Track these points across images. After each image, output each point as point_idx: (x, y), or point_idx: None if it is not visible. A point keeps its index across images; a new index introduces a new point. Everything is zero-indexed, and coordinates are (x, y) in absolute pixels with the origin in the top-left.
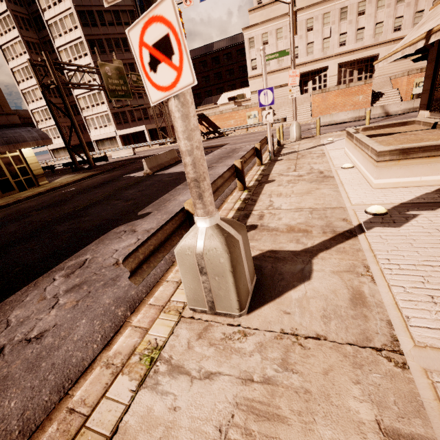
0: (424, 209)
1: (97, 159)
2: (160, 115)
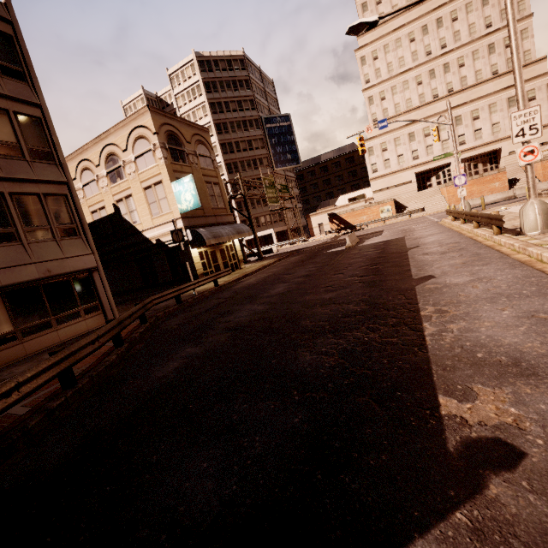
0: None
1: (263, 252)
2: (282, 219)
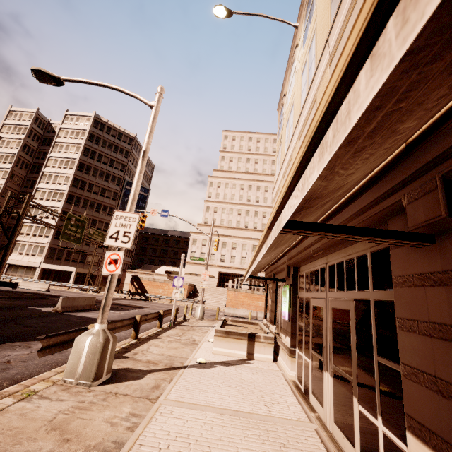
0: (224, 365)
1: (5, 283)
2: (97, 263)
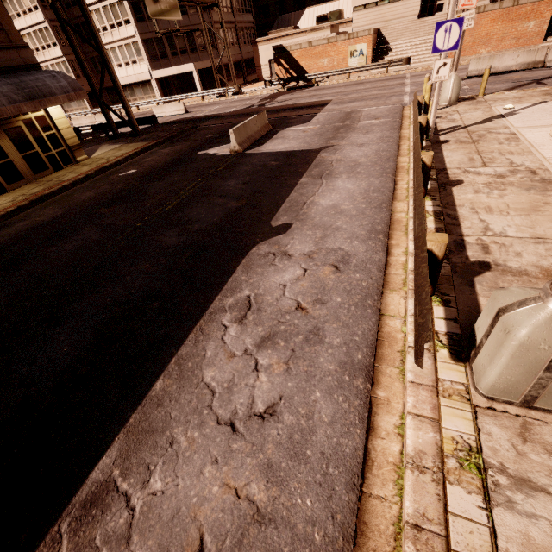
0: None
1: (142, 120)
2: (213, 45)
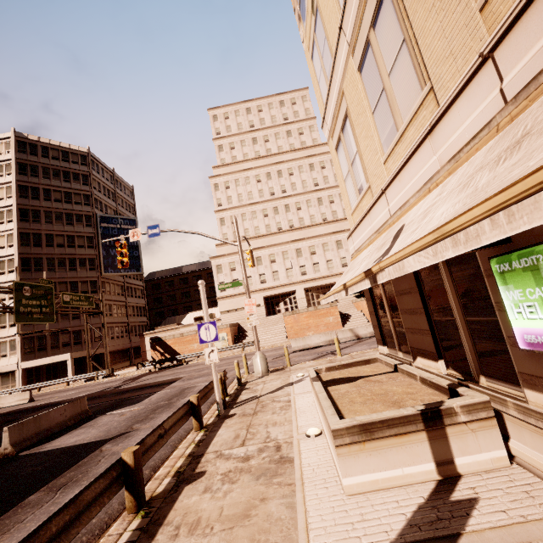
0: None
1: None
2: (100, 338)
